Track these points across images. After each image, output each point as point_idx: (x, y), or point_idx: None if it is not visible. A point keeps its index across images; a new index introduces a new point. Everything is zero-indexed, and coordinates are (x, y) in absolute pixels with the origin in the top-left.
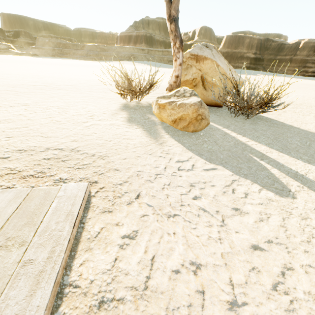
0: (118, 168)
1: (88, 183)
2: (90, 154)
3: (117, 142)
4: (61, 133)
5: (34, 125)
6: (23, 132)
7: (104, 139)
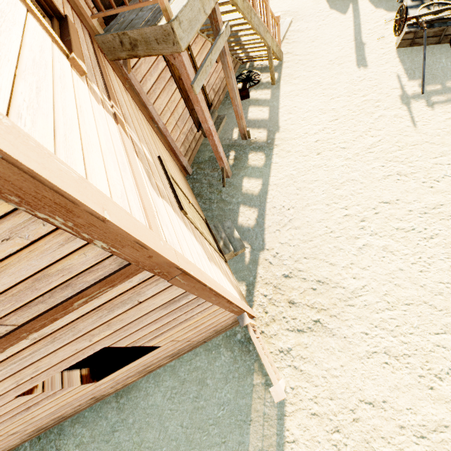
0: (300, 15)
1: (292, 18)
2: (293, 12)
3: (303, 6)
4: (284, 5)
5: (274, 3)
6: (272, 7)
7: (298, 6)
